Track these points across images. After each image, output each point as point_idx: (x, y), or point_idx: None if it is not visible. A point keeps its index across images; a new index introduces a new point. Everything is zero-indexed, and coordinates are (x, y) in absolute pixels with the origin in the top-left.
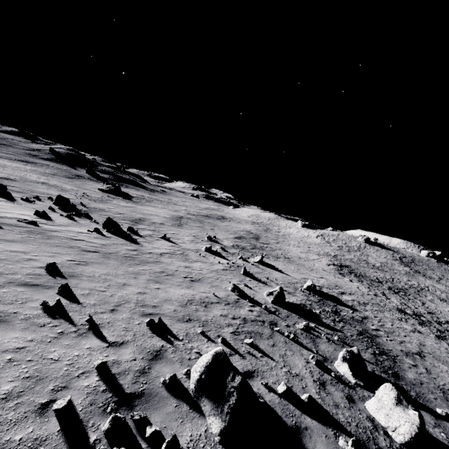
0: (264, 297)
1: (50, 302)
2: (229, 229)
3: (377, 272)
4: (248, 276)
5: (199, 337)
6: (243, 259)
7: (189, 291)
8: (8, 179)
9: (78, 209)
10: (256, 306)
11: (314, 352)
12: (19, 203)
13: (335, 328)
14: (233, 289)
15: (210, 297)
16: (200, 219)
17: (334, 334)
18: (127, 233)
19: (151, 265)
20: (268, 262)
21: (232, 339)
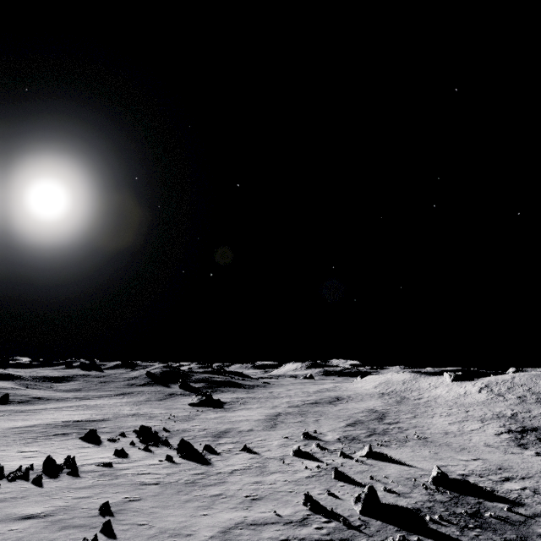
0: (353, 506)
1: (90, 538)
2: (342, 413)
3: None
4: (342, 480)
5: None
6: (345, 456)
7: (243, 513)
8: (102, 421)
9: (160, 436)
10: (332, 521)
11: None
12: (104, 445)
13: (458, 540)
14: (305, 501)
15: (267, 517)
16: (303, 411)
17: None
18: (202, 454)
19: (211, 488)
20: (385, 452)
21: None
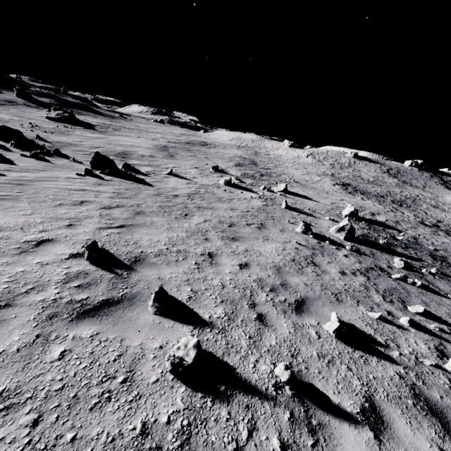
0: (332, 233)
1: (180, 353)
2: (222, 156)
3: (375, 187)
4: (292, 210)
5: (387, 327)
6: (266, 190)
7: (274, 245)
8: None
9: (39, 145)
10: (340, 248)
11: (448, 297)
12: None
13: (415, 257)
14: (305, 230)
15: (299, 248)
16: (186, 148)
17: (424, 265)
18: (126, 173)
19: (199, 214)
20: (289, 190)
21: (401, 312)
